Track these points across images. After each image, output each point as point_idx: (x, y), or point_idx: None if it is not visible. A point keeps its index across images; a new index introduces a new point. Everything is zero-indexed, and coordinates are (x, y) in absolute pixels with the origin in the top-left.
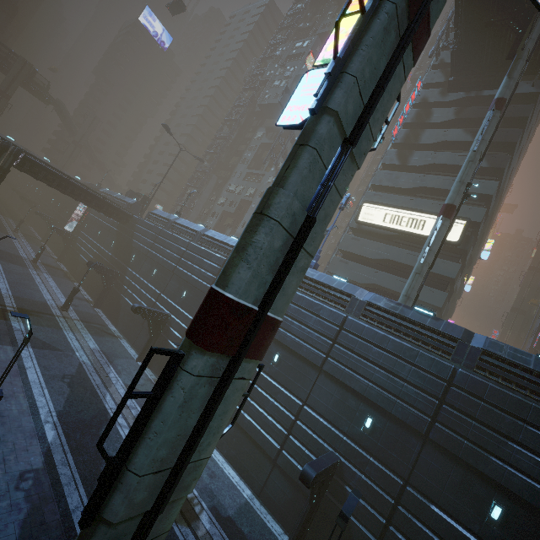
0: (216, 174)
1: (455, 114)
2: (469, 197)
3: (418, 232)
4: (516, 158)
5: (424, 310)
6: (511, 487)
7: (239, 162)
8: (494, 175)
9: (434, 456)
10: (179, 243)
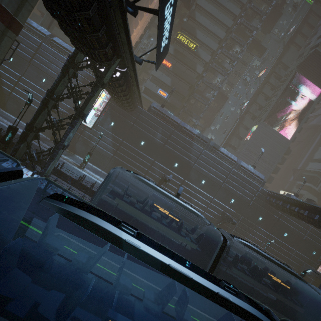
0: None
1: None
2: None
3: None
4: None
5: (44, 28)
6: (48, 73)
7: None
8: None
9: (32, 68)
10: None
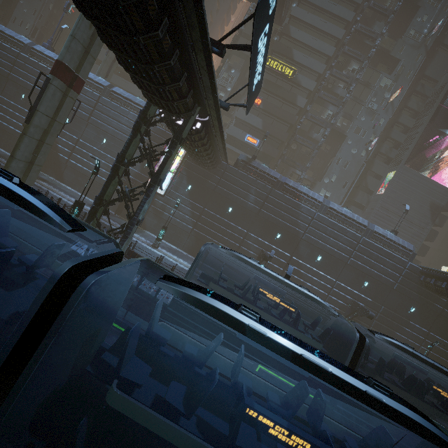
0: None
1: None
2: None
3: None
4: None
5: (102, 78)
6: (109, 132)
7: None
8: None
9: (90, 128)
10: None
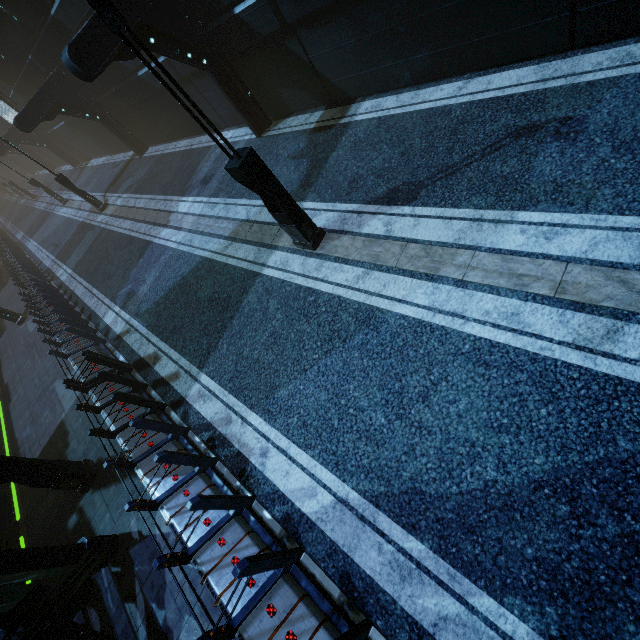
0: None
1: None
2: None
3: None
4: None
5: None
6: None
7: None
8: None
9: None
10: None
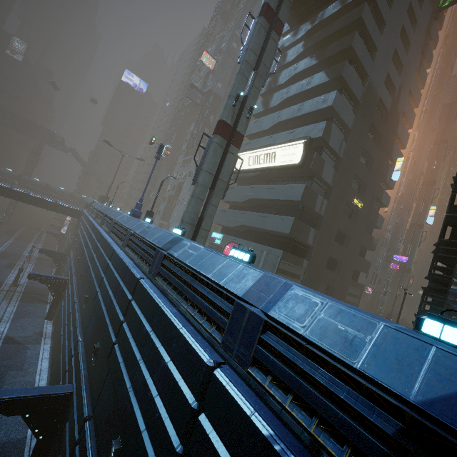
0: (167, 169)
1: (303, 47)
2: (253, 109)
3: (273, 165)
4: (385, 64)
5: (178, 229)
6: (124, 417)
7: (179, 154)
8: (340, 87)
9: (110, 382)
10: (87, 222)
